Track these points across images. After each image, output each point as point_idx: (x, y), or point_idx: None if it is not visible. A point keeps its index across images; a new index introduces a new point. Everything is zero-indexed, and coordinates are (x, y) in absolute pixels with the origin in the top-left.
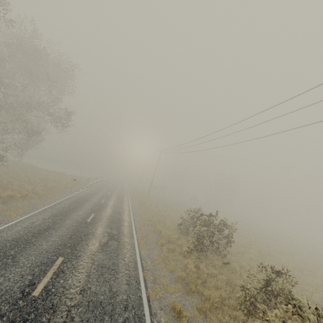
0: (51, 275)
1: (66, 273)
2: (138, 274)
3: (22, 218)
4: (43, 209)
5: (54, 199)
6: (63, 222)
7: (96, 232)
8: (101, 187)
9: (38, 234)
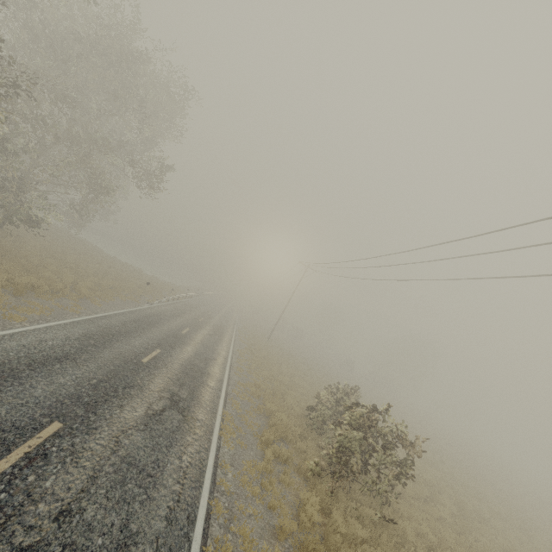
0: (18, 459)
1: (50, 460)
2: (197, 498)
3: (30, 327)
4: (75, 320)
5: (103, 307)
6: (97, 353)
7: (148, 387)
8: (192, 306)
9: (41, 364)
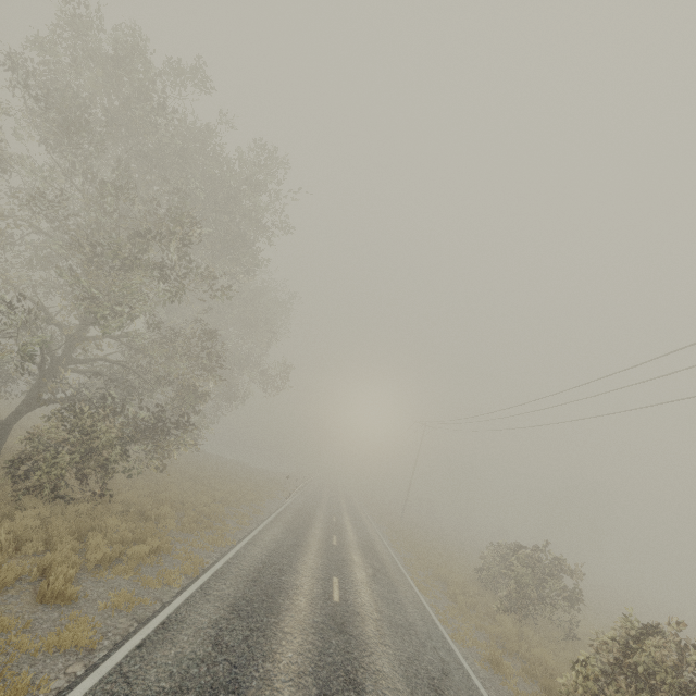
0: (338, 590)
1: (350, 592)
2: (431, 616)
3: (259, 528)
4: (269, 520)
5: (267, 508)
6: (307, 540)
7: (354, 560)
8: (316, 494)
9: (292, 549)
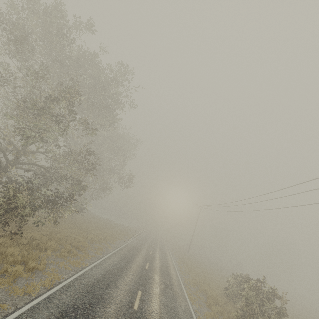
0: (139, 300)
1: (146, 302)
2: None
3: (105, 256)
4: (113, 252)
5: (116, 244)
6: (130, 265)
7: (154, 279)
8: (145, 239)
9: (120, 270)
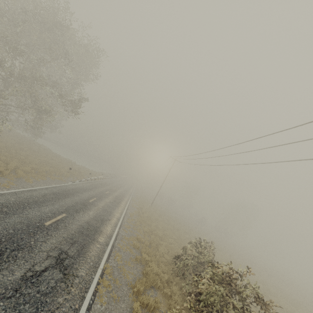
0: None
1: None
2: None
3: None
4: (0, 192)
5: (34, 184)
6: (3, 218)
7: (39, 247)
8: (103, 184)
9: None
